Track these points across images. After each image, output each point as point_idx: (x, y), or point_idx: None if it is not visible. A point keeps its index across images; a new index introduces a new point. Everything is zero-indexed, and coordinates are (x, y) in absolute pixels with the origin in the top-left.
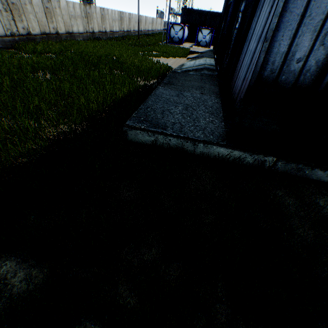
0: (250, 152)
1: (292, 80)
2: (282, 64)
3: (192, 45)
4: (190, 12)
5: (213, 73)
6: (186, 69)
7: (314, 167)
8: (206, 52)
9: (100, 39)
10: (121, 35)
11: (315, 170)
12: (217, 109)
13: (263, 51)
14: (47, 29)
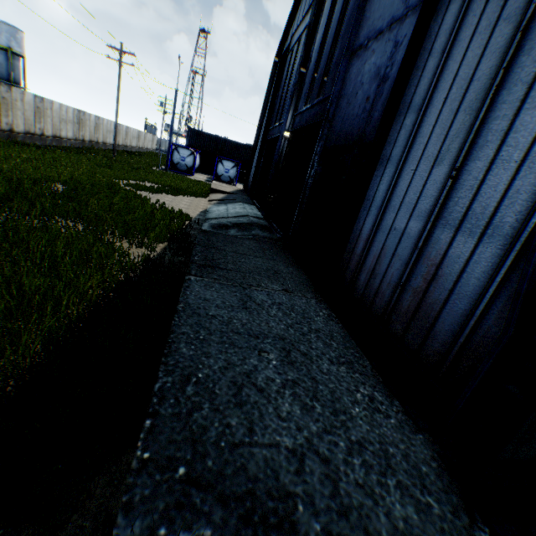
0: None
1: None
2: None
3: (208, 178)
4: (201, 135)
5: (273, 235)
6: (218, 220)
7: None
8: (237, 192)
9: (28, 144)
10: (79, 144)
11: None
12: (348, 344)
13: None
14: None
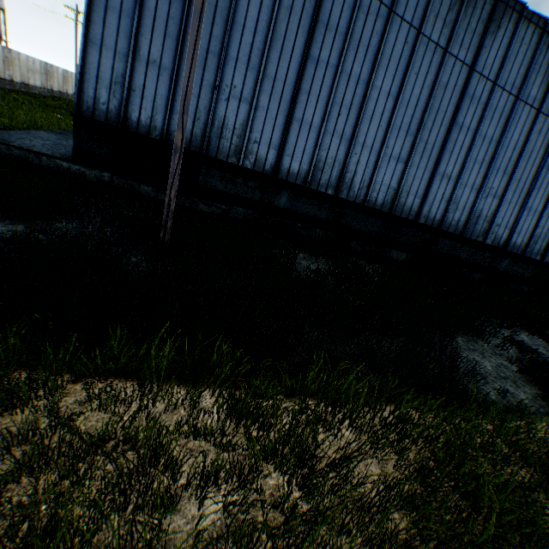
0: (89, 167)
1: (104, 116)
2: (95, 105)
3: None
4: None
5: None
6: None
7: (141, 183)
8: None
9: None
10: (48, 94)
11: (143, 186)
12: None
13: (77, 93)
14: None
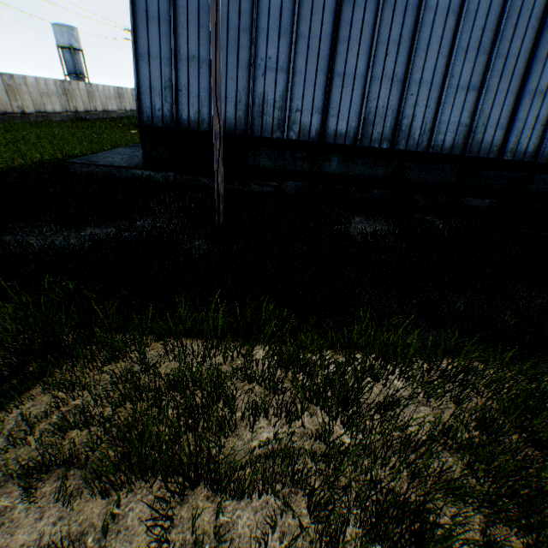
0: (156, 171)
1: (161, 121)
2: (152, 113)
3: None
4: None
5: None
6: None
7: (199, 176)
8: None
9: (87, 118)
10: (123, 114)
11: (201, 178)
12: None
13: (137, 106)
14: (10, 108)
